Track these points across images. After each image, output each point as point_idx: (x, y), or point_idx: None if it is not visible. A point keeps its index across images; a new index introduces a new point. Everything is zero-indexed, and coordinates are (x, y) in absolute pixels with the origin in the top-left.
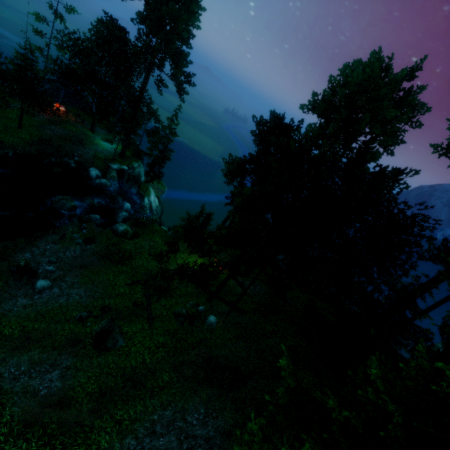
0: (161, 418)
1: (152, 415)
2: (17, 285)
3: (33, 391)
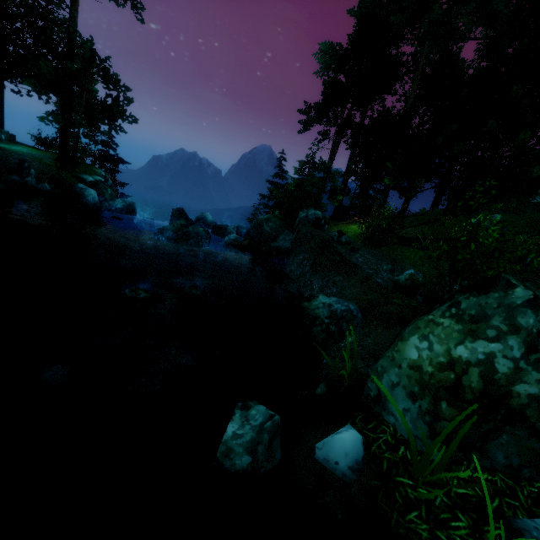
0: None
1: None
2: None
3: None
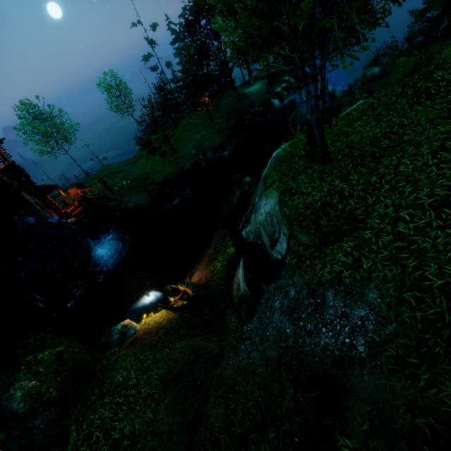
0: None
1: None
2: None
3: None
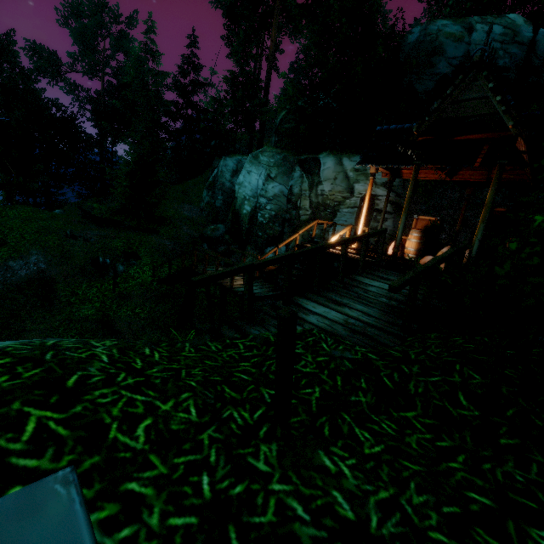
0: None
1: None
2: None
3: None
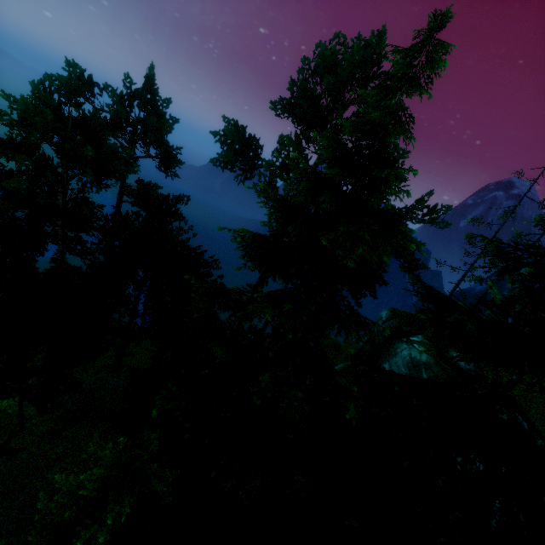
0: None
1: None
2: None
3: None
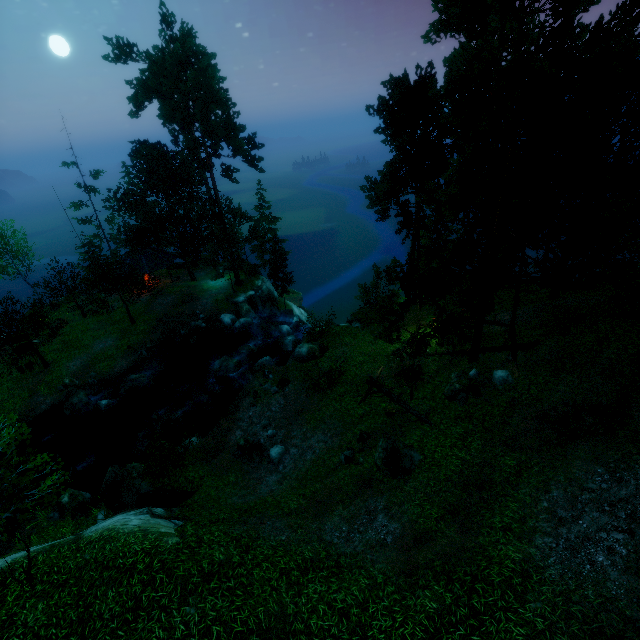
0: (553, 502)
1: (538, 505)
2: (253, 468)
3: (377, 543)
